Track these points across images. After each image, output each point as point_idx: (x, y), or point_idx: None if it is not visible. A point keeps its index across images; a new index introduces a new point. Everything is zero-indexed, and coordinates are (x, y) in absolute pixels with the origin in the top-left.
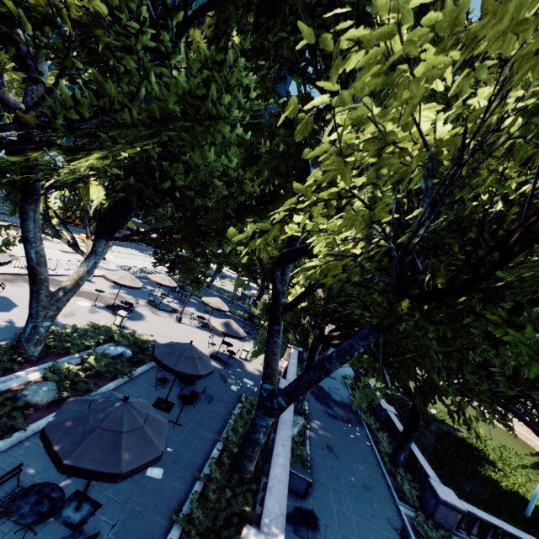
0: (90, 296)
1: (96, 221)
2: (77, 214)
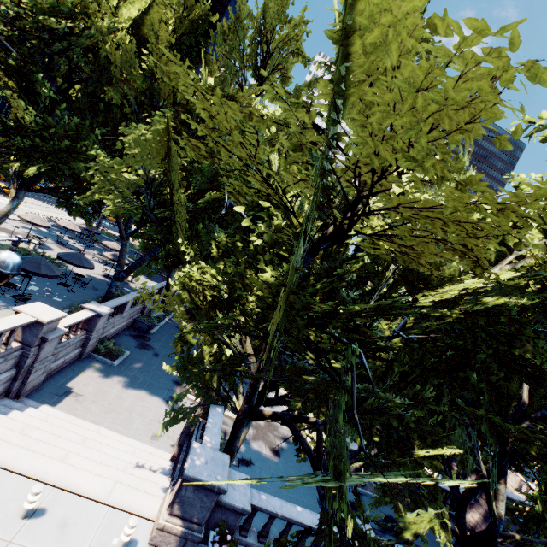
0: (6, 231)
1: (16, 178)
2: (2, 172)
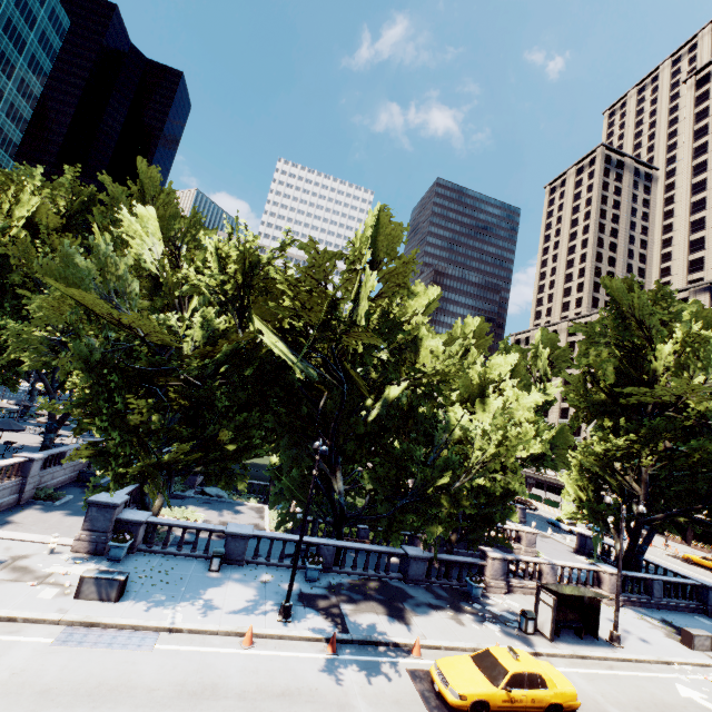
0: None
1: None
2: None
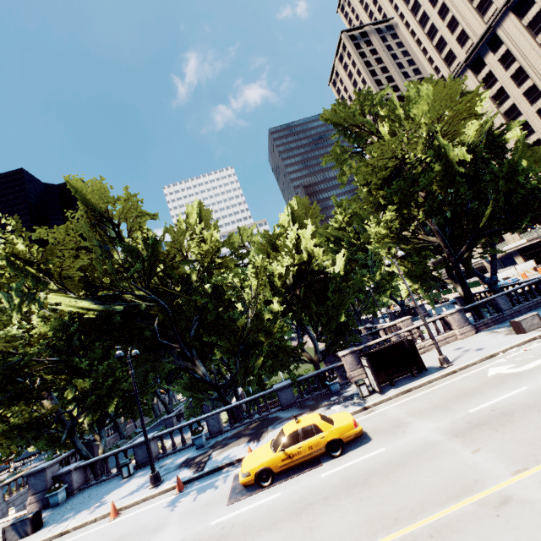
0: None
1: None
2: None
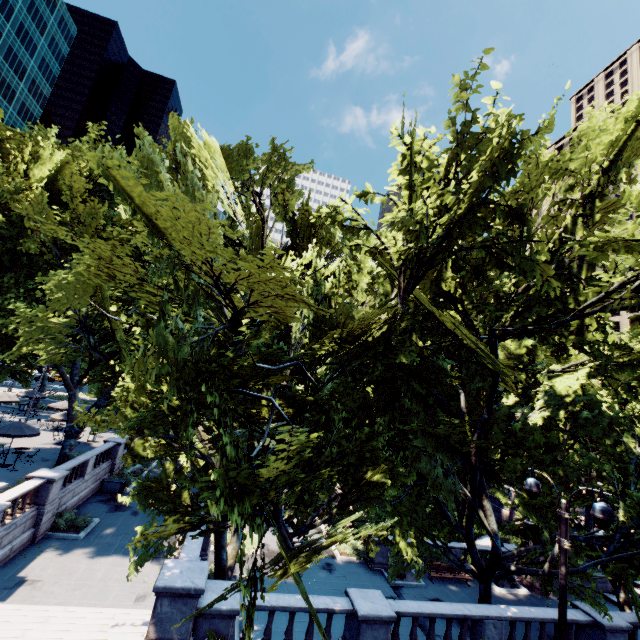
0: None
1: None
2: None
